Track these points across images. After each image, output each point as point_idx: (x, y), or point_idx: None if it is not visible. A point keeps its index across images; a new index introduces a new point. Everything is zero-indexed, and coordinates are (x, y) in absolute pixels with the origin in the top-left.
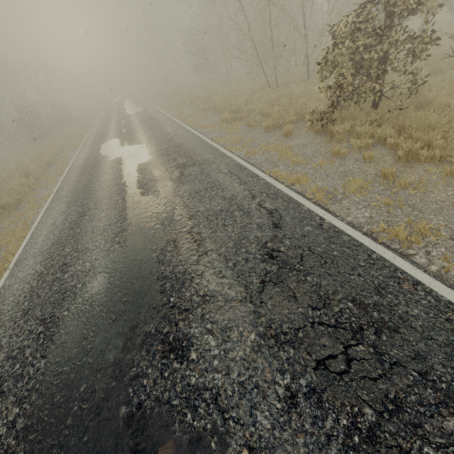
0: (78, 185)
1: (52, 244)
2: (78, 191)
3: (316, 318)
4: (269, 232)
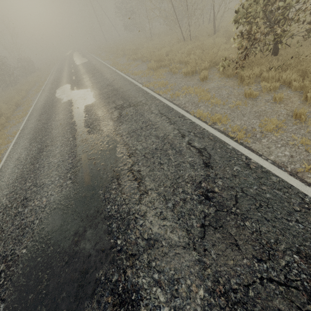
0: (38, 124)
1: (16, 178)
2: (38, 129)
3: (263, 272)
4: (201, 171)
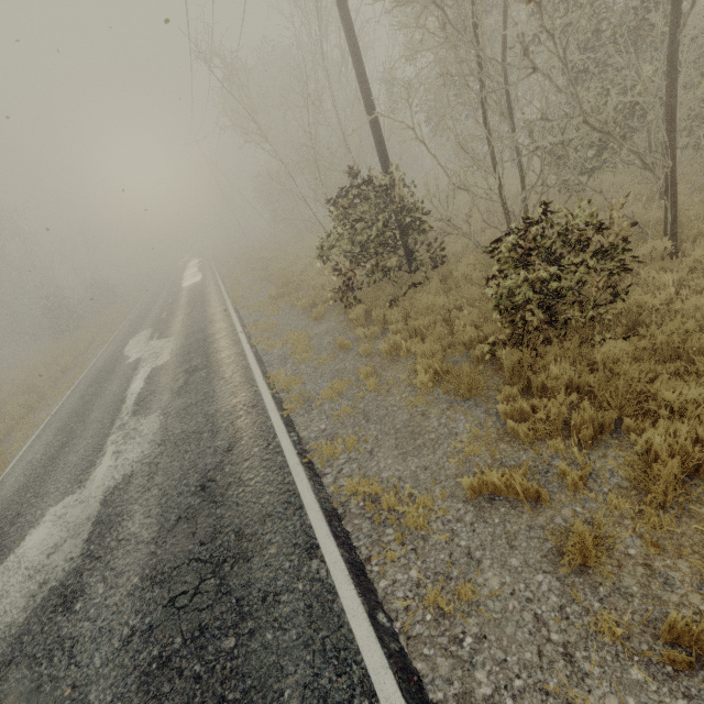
0: (79, 403)
1: (17, 489)
2: (75, 411)
3: (197, 554)
4: (219, 457)
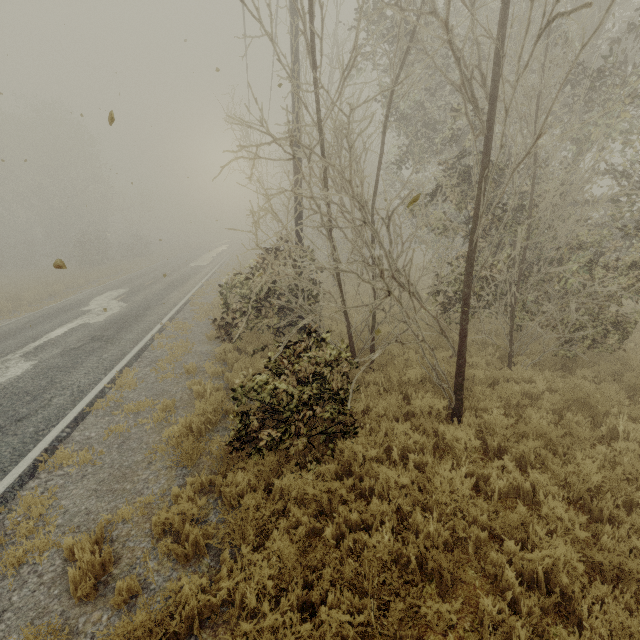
0: (20, 326)
1: None
2: (9, 332)
3: None
4: (7, 422)
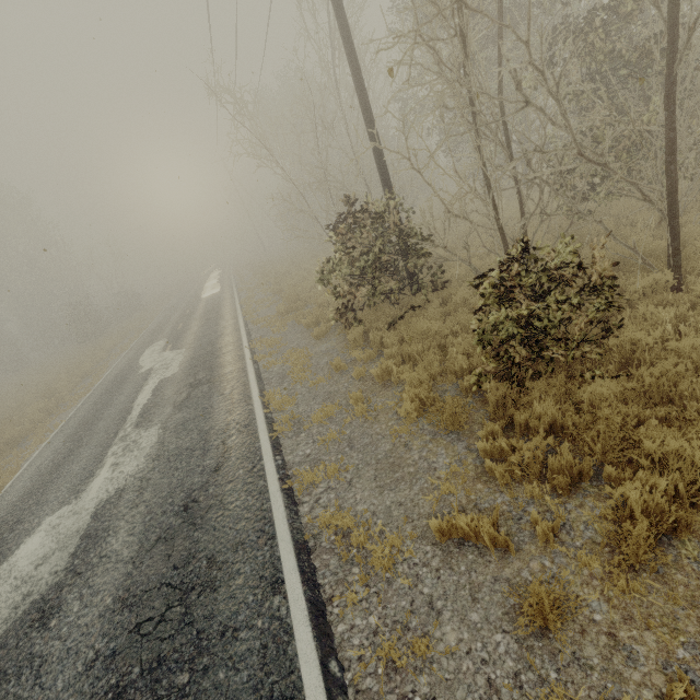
0: (91, 410)
1: (22, 494)
2: (86, 419)
3: (169, 578)
4: (206, 477)
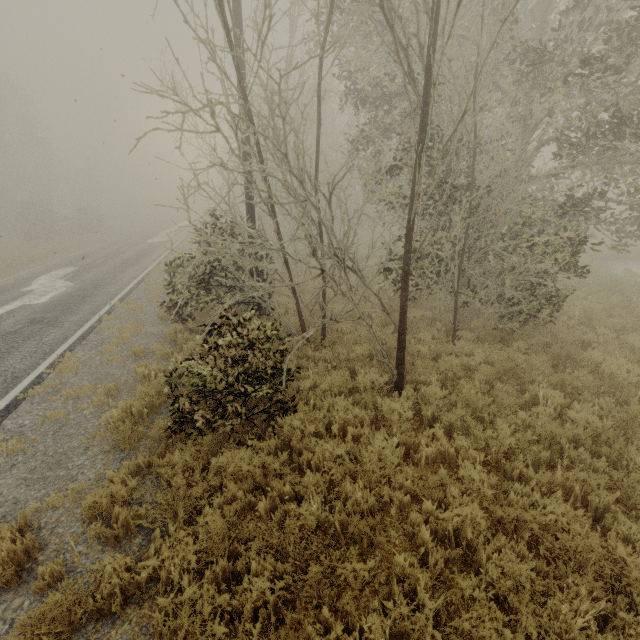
0: None
1: None
2: None
3: None
4: None
